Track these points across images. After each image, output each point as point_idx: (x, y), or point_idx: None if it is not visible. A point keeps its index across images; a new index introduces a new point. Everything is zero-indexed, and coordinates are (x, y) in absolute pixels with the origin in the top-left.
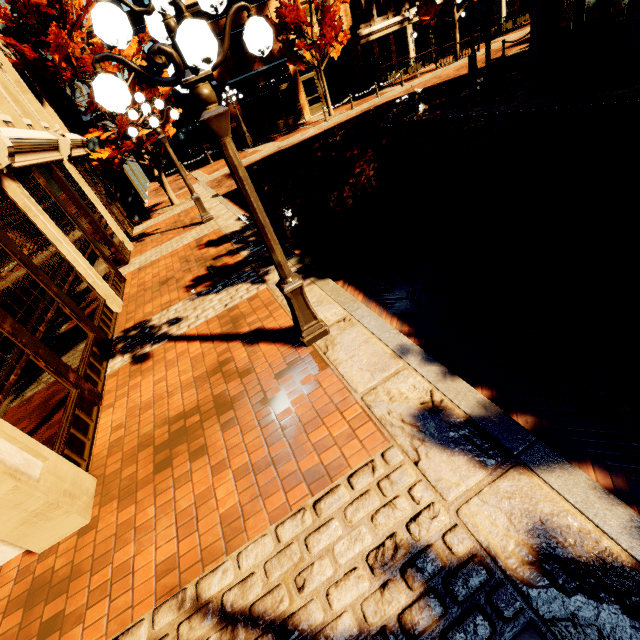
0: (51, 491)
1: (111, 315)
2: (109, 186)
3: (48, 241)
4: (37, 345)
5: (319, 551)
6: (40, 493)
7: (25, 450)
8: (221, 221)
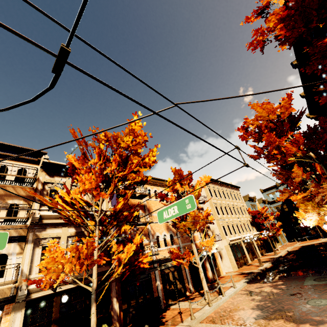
0: (235, 266)
1: (248, 262)
2: (263, 242)
3: (243, 249)
4: (238, 258)
5: (247, 271)
6: (235, 265)
7: (235, 262)
8: (277, 255)
